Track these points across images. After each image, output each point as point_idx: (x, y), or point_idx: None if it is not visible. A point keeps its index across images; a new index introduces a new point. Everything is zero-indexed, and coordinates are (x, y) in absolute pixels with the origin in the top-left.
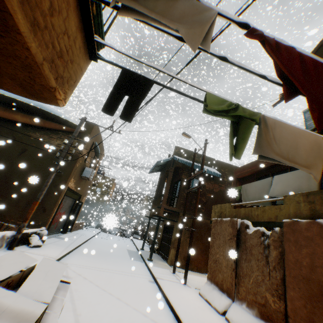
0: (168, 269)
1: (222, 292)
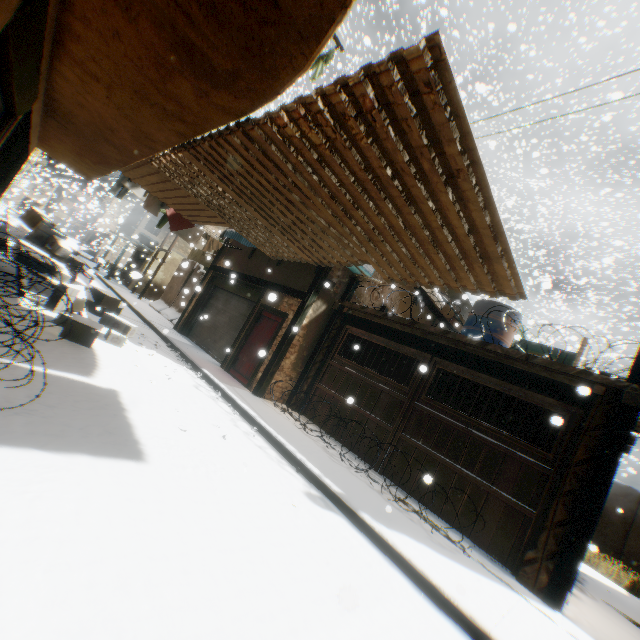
0: (127, 290)
1: (166, 304)
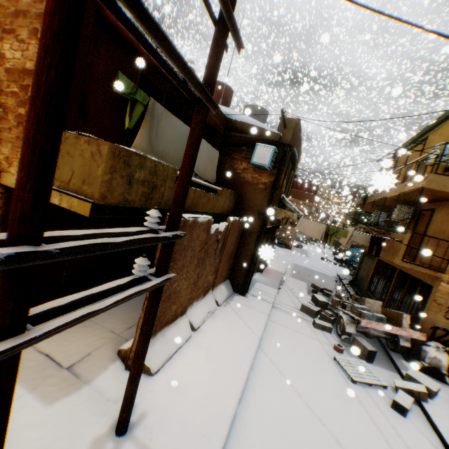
0: None
1: (174, 322)
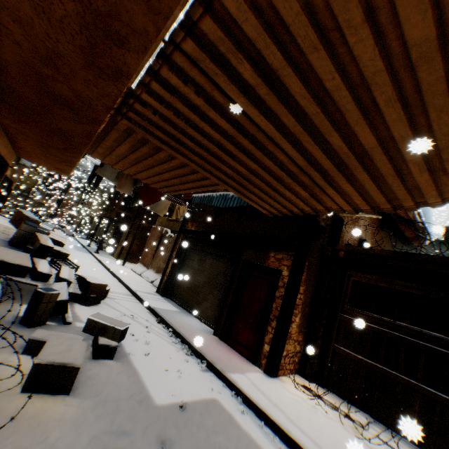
0: (113, 259)
1: (144, 267)
